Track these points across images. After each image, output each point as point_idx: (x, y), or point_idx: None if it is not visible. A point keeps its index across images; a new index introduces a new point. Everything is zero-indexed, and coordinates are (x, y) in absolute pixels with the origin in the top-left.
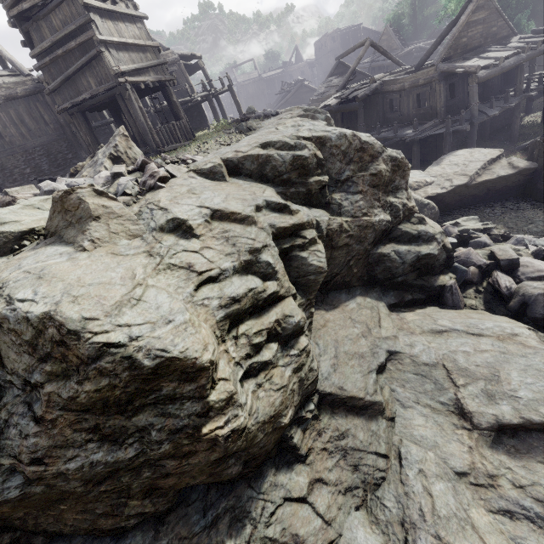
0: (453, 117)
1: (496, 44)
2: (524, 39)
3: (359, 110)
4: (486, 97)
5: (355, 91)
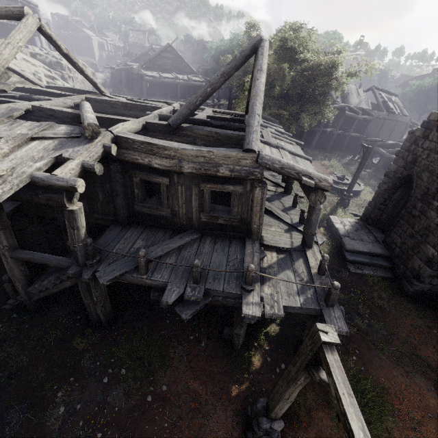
0: (128, 91)
1: (182, 73)
2: (199, 78)
3: (116, 75)
4: (173, 96)
5: (123, 66)
